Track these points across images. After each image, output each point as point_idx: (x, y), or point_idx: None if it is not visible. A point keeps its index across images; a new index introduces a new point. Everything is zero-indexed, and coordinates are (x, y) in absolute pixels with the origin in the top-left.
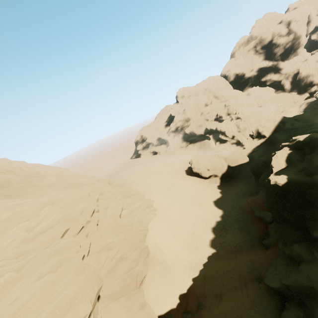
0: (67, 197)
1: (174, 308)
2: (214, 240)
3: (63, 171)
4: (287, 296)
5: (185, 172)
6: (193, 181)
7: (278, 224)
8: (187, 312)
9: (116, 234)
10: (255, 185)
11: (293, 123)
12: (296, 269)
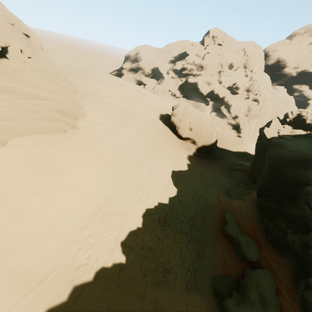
0: None
1: None
2: (136, 234)
3: None
4: None
5: (160, 115)
6: (162, 130)
7: (270, 283)
8: None
9: None
10: (235, 182)
11: None
12: None
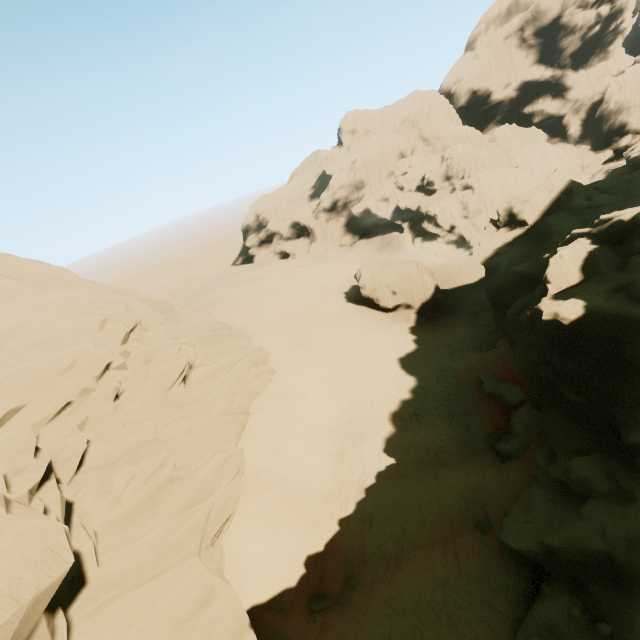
0: (30, 328)
1: (292, 588)
2: (393, 438)
3: (51, 271)
4: (548, 570)
5: (345, 296)
6: (360, 315)
7: (533, 411)
8: (320, 595)
9: (167, 421)
10: (488, 328)
11: (591, 195)
12: (576, 513)
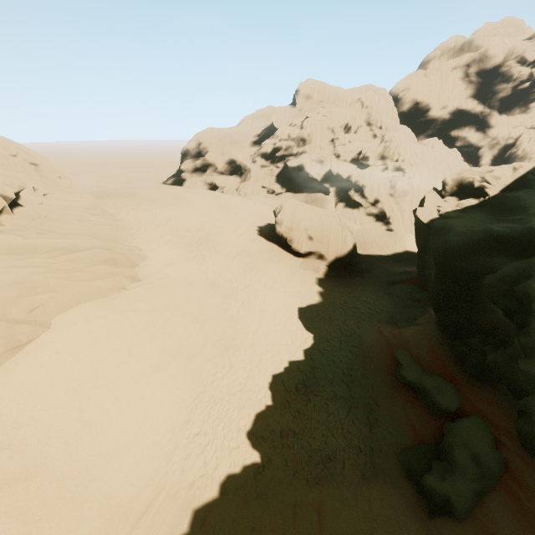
0: None
1: None
2: (267, 416)
3: None
4: None
5: (257, 229)
6: (268, 251)
7: (483, 434)
8: None
9: None
10: (401, 302)
11: None
12: None
